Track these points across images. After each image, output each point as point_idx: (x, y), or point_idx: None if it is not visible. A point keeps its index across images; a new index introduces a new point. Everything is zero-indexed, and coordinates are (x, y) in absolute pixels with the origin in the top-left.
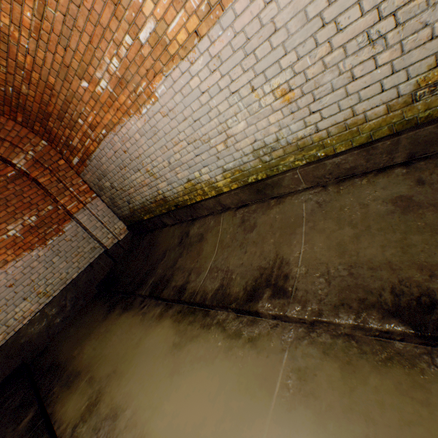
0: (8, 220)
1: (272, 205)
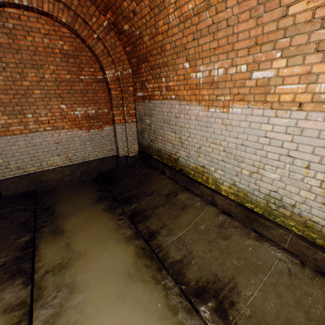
0: (80, 104)
1: (251, 236)
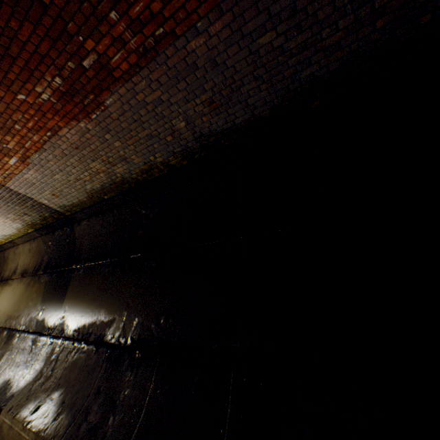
0: None
1: (18, 248)
